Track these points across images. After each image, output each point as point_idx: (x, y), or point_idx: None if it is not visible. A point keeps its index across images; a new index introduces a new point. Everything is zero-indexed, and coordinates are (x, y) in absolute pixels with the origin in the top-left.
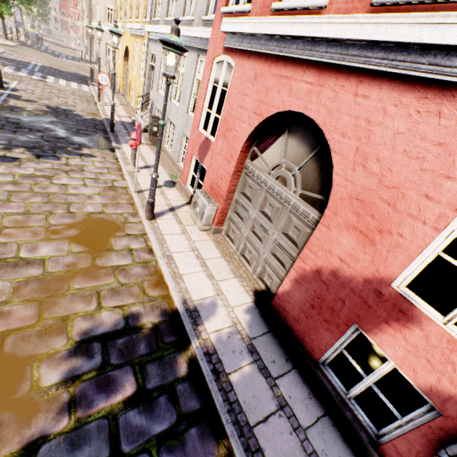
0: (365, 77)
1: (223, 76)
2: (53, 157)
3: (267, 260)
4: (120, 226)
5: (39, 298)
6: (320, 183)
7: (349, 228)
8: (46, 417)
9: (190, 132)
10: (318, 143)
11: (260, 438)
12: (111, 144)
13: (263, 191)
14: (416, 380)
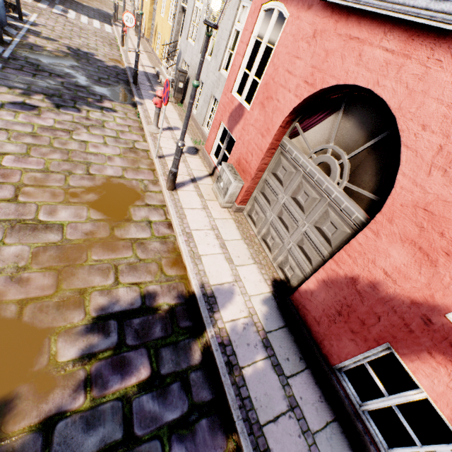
0: None
1: (270, 29)
2: (74, 108)
3: (291, 252)
4: (140, 194)
5: (57, 266)
6: (374, 179)
7: (405, 240)
8: (62, 393)
9: (220, 94)
10: (381, 130)
11: (269, 438)
12: (133, 98)
13: (299, 175)
14: None
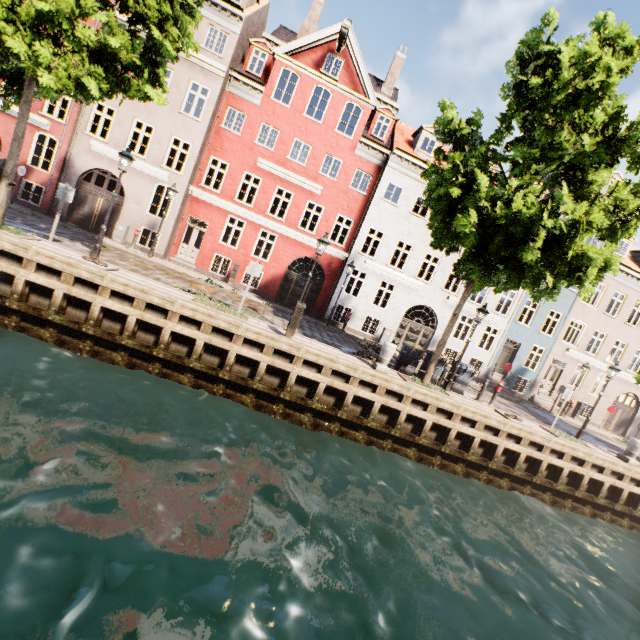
0: (1, 112)
1: None
2: None
3: None
4: None
5: None
6: None
7: None
8: None
9: None
10: None
11: None
12: None
13: None
14: (40, 184)
